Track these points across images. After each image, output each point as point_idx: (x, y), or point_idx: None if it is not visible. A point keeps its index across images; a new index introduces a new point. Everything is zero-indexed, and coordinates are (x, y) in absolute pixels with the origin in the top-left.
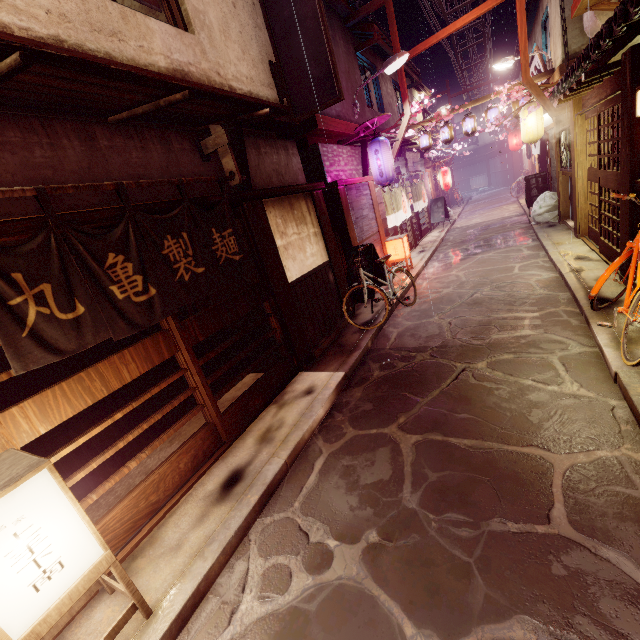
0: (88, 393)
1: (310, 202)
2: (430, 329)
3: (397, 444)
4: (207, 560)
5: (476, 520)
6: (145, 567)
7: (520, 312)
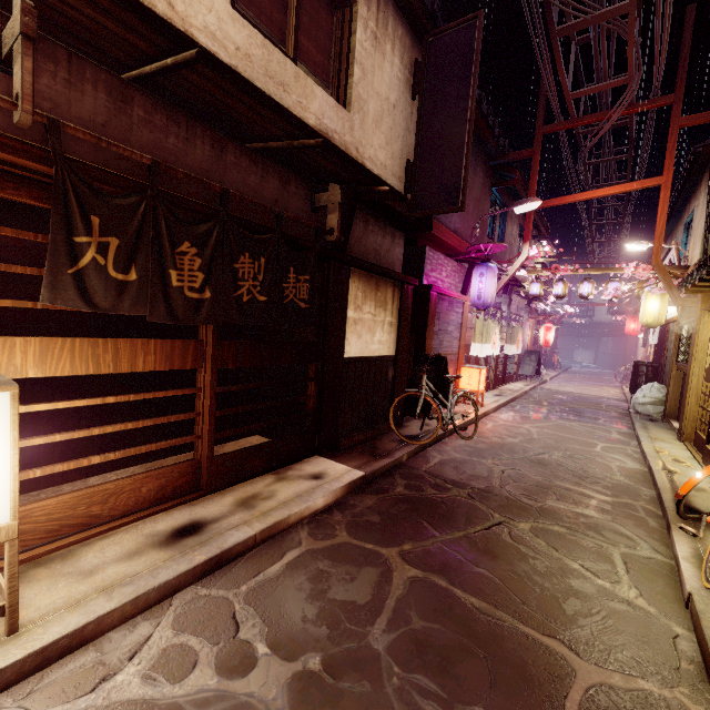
0: (95, 361)
1: (397, 292)
2: (478, 469)
3: (390, 570)
4: (112, 601)
5: (451, 698)
6: (42, 579)
7: (589, 489)
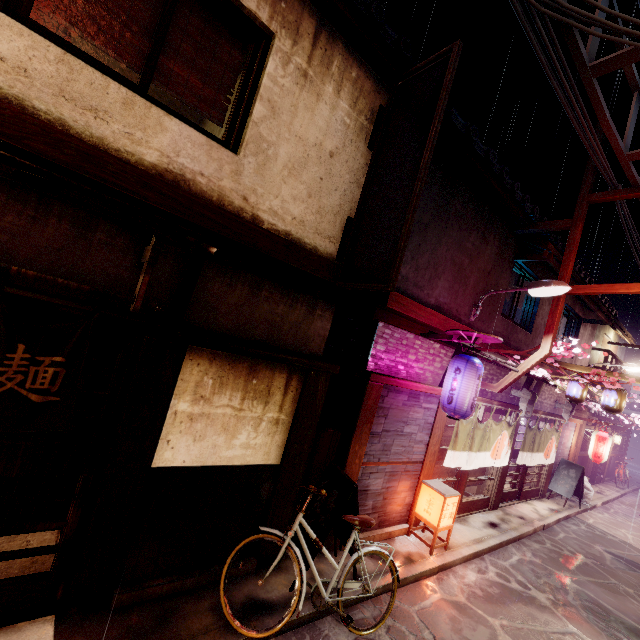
0: None
1: (298, 379)
2: None
3: None
4: None
5: None
6: None
7: None
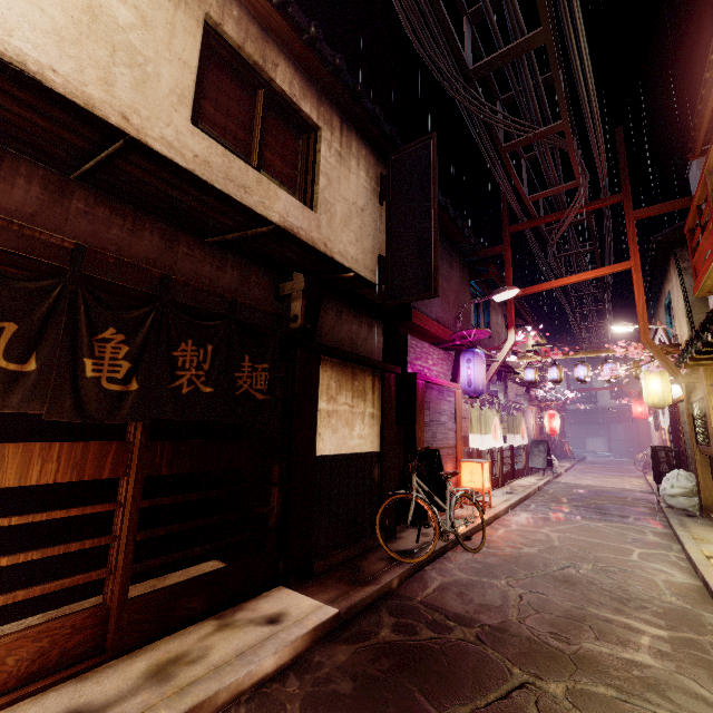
0: None
1: (378, 381)
2: (489, 594)
3: None
4: None
5: None
6: None
7: (635, 619)
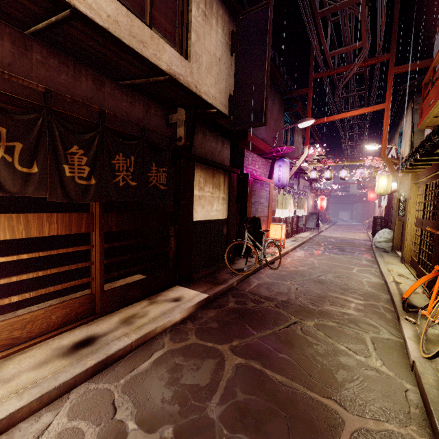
0: (10, 230)
1: (227, 178)
2: (281, 288)
3: (223, 360)
4: (21, 400)
5: None
6: None
7: (350, 297)
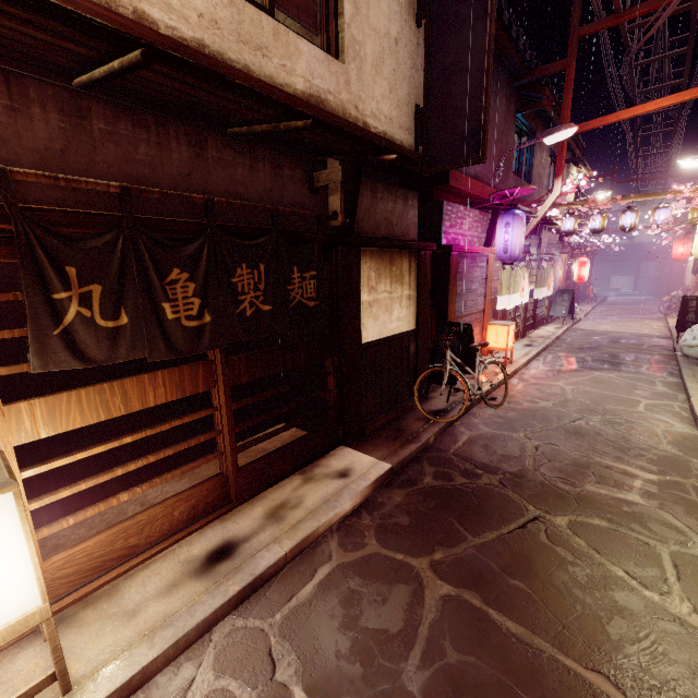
0: (104, 407)
1: (414, 261)
2: (509, 446)
3: (422, 587)
4: (154, 648)
5: None
6: (91, 623)
7: (632, 466)
